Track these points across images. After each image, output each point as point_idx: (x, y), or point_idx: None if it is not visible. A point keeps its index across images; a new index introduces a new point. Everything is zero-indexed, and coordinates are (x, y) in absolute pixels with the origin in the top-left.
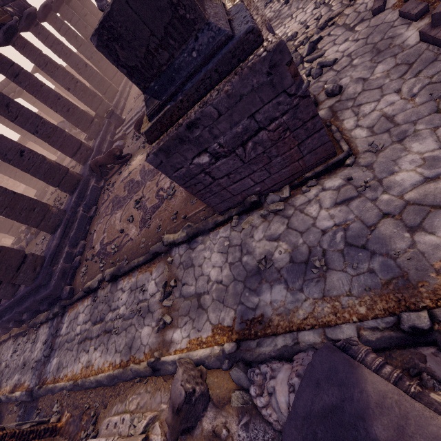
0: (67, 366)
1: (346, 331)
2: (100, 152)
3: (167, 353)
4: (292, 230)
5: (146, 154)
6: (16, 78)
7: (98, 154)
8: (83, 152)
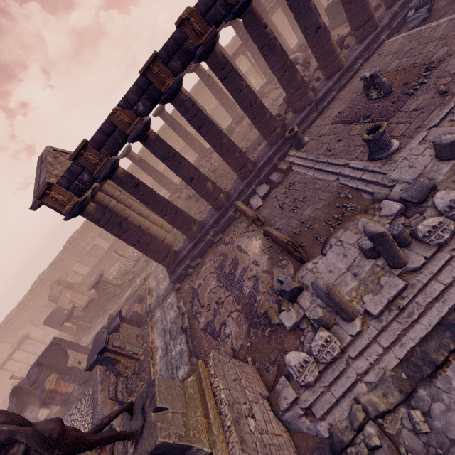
0: (157, 330)
1: None
2: (258, 175)
3: None
4: None
5: (259, 255)
6: (222, 81)
7: (255, 177)
8: (242, 173)
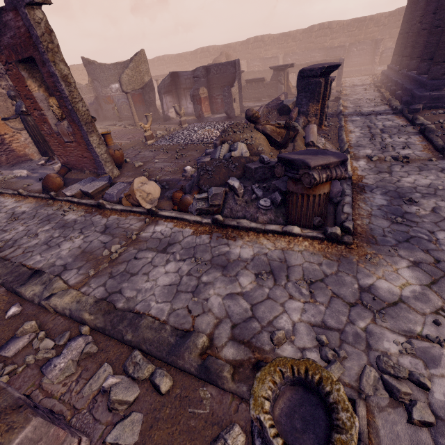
0: (353, 124)
1: (348, 209)
2: None
3: (351, 159)
4: (441, 220)
5: None
6: None
7: None
8: None
